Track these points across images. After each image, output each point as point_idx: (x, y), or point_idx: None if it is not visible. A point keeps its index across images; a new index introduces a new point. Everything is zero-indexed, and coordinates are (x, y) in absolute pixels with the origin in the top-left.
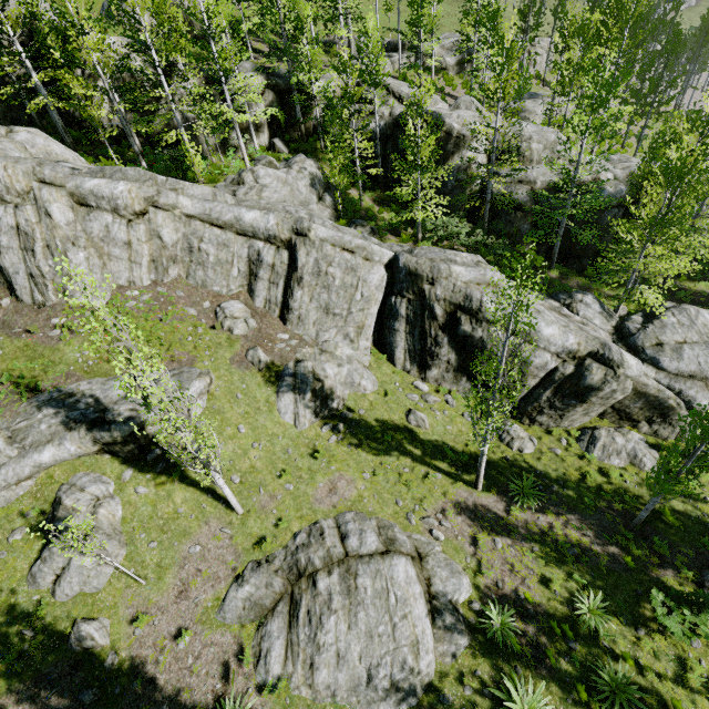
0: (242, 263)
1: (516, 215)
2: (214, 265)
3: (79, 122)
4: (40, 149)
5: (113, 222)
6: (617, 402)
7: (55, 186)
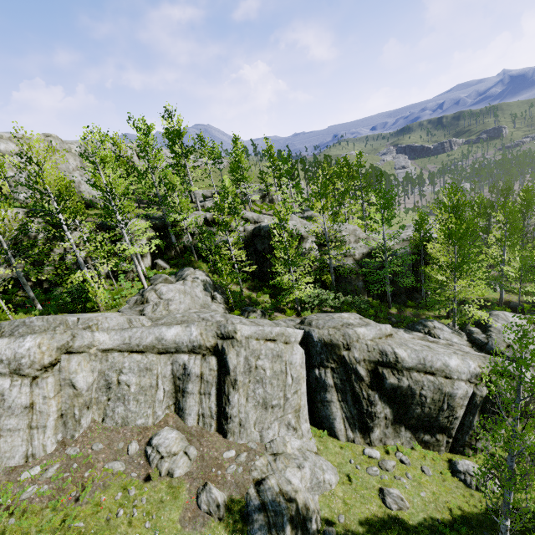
0: (166, 382)
1: (351, 277)
2: (136, 394)
3: None
4: None
5: (11, 386)
6: None
7: None
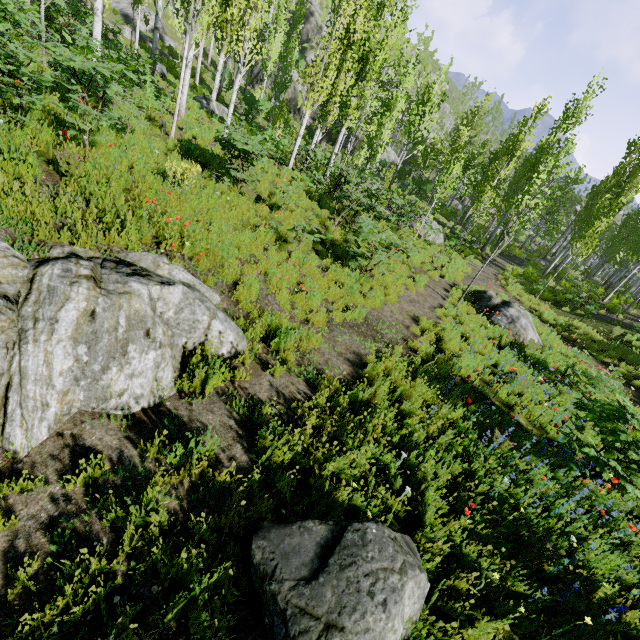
0: None
1: None
2: None
3: None
4: None
5: None
6: (289, 102)
7: None
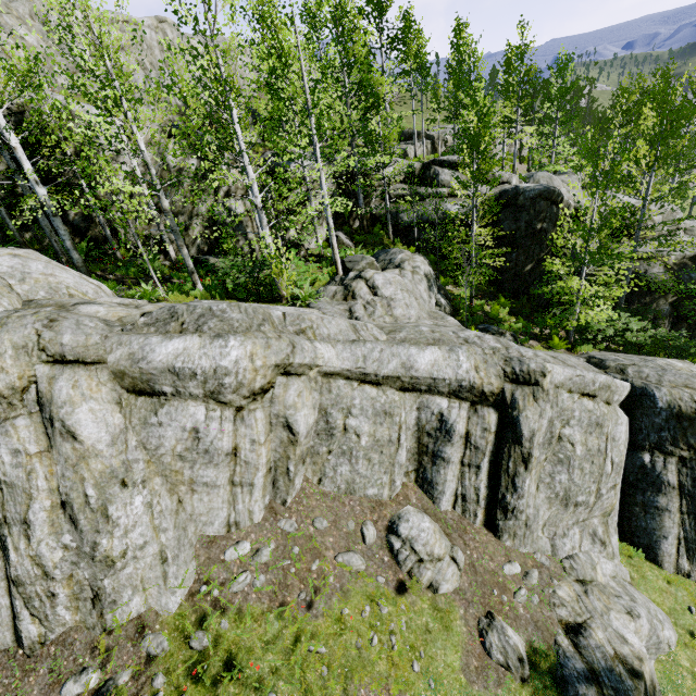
0: (408, 436)
1: (653, 296)
2: (367, 450)
3: (81, 231)
4: (36, 283)
5: (207, 417)
6: None
7: (85, 364)
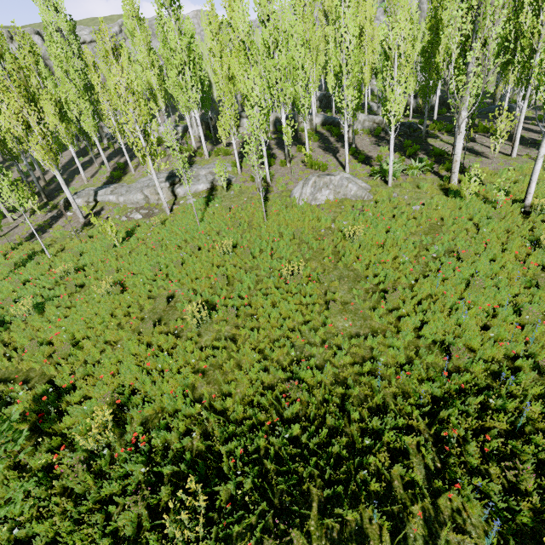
0: None
1: None
2: None
3: None
4: None
5: None
6: None
7: None
